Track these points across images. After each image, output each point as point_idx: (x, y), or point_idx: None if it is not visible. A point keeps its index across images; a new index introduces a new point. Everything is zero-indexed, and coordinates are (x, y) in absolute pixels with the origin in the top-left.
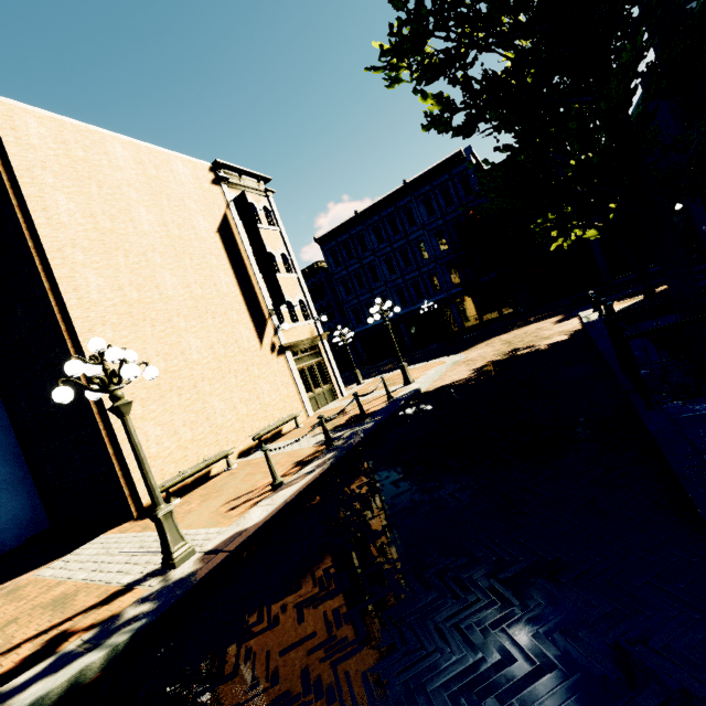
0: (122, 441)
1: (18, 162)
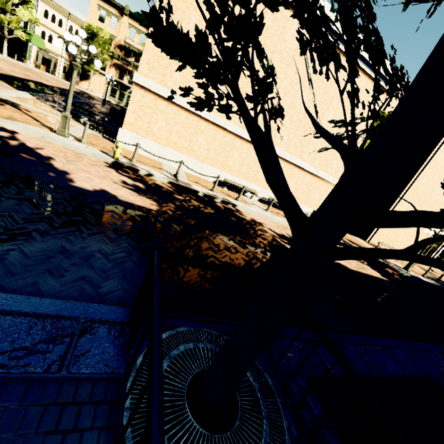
0: None
1: None
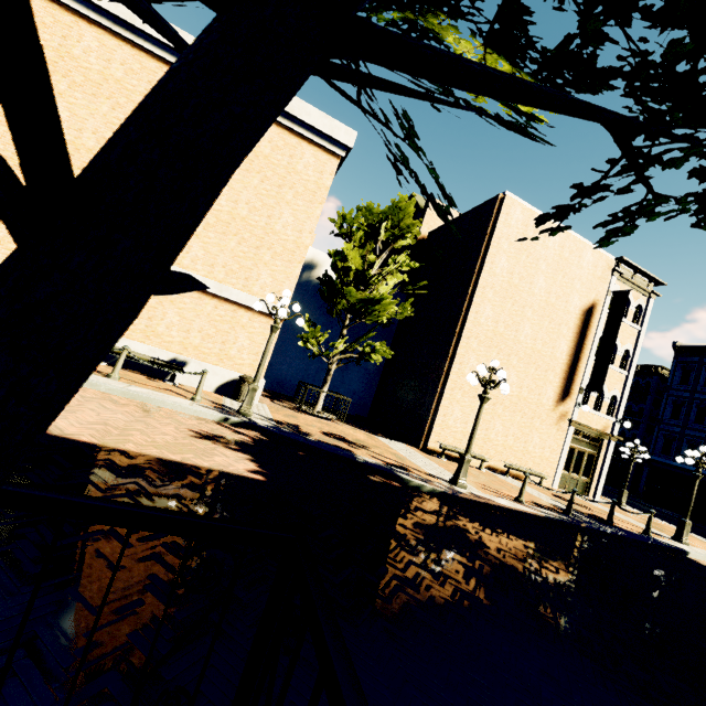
0: (441, 406)
1: (497, 233)
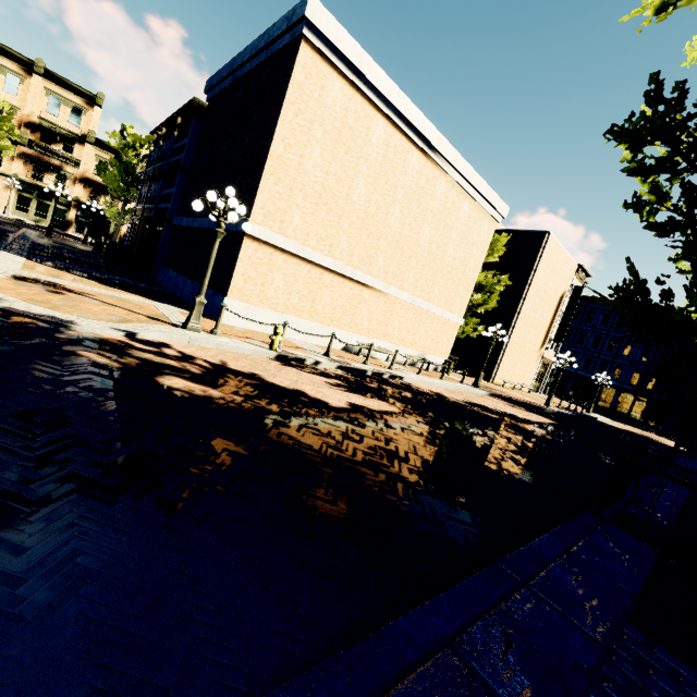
0: (503, 359)
1: (542, 258)
